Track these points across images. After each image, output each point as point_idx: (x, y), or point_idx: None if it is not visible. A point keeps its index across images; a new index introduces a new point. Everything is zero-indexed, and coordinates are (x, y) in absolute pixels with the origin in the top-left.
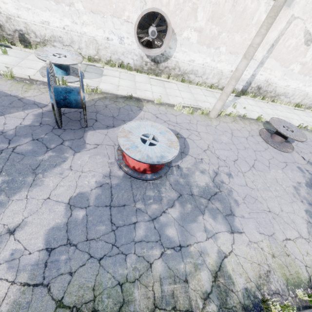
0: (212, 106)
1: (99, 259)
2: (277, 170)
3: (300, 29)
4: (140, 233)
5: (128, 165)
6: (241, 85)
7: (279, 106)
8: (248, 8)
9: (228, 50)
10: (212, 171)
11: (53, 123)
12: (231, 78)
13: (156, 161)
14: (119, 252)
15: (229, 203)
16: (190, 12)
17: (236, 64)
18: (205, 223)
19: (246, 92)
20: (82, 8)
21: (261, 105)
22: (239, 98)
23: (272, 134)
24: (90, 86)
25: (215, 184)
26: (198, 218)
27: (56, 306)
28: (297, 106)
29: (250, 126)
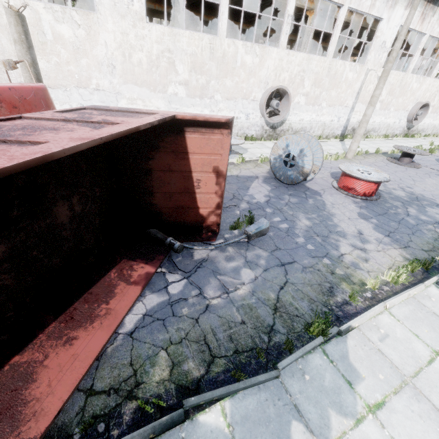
0: (338, 151)
1: (412, 234)
2: (428, 179)
3: (374, 77)
4: (412, 222)
5: (357, 195)
6: (339, 130)
7: (373, 140)
8: (338, 70)
9: (327, 105)
10: (398, 188)
11: (281, 185)
12: (362, 123)
13: (385, 180)
14: (416, 230)
15: (430, 200)
16: (299, 83)
17: (334, 114)
18: (433, 211)
19: (345, 135)
20: (219, 98)
21: (362, 143)
22: (344, 142)
23: (399, 159)
24: (258, 157)
25: (409, 193)
26: (426, 210)
27: (424, 251)
28: (386, 136)
29: (378, 158)
